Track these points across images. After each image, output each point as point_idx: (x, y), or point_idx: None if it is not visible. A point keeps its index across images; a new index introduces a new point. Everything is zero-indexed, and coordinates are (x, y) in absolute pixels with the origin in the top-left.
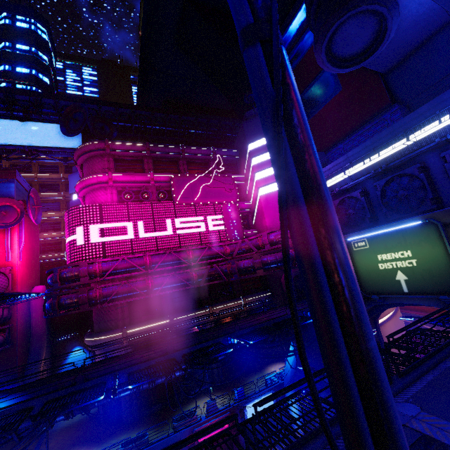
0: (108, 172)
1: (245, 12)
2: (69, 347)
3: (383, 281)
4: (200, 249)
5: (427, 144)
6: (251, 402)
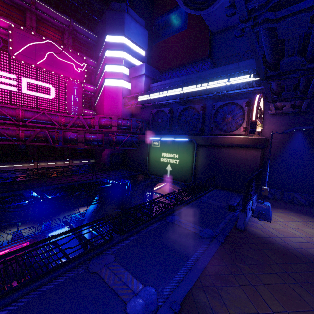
0: None
1: None
2: None
3: (160, 168)
4: (32, 112)
5: (209, 93)
6: (53, 231)
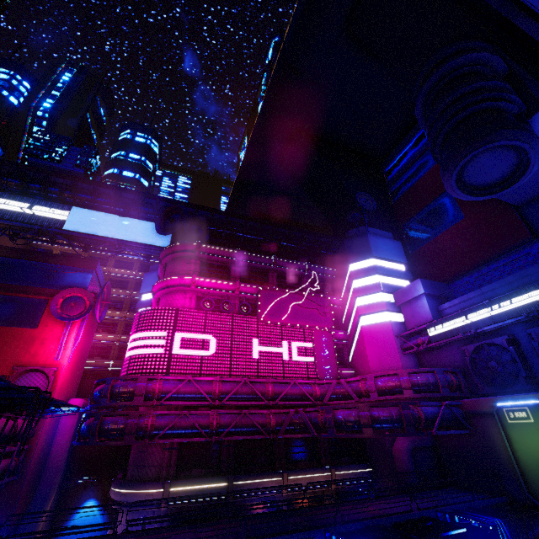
0: (193, 275)
1: None
2: (82, 498)
3: None
4: (282, 384)
5: None
6: None
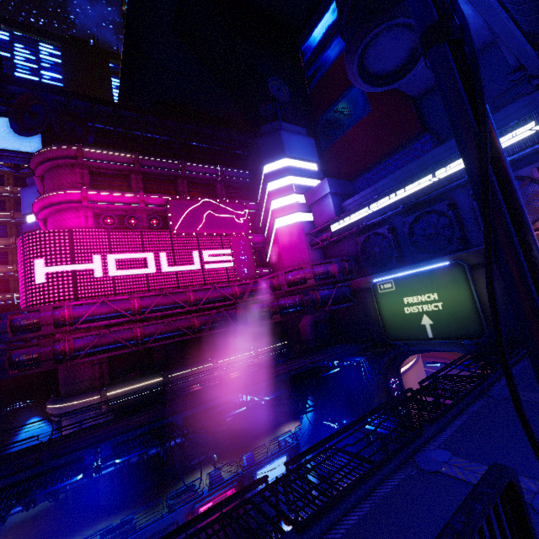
0: (81, 188)
1: (431, 6)
2: (23, 419)
3: (408, 326)
4: (203, 291)
5: (457, 180)
6: (262, 468)
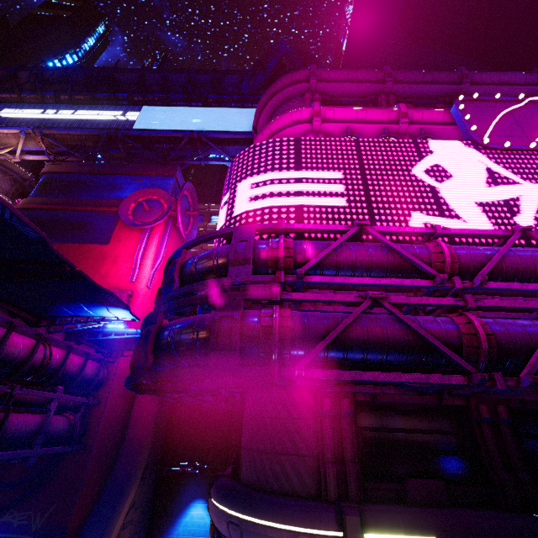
0: (313, 102)
1: None
2: (186, 495)
3: None
4: None
5: None
6: None
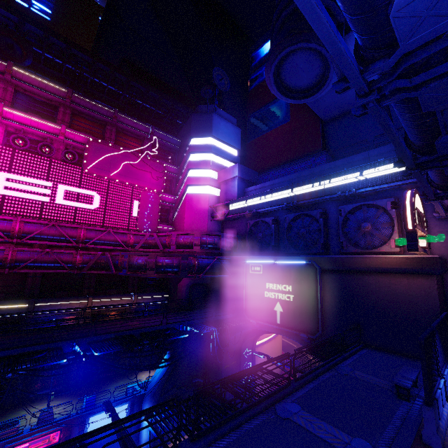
0: None
1: None
2: None
3: (264, 308)
4: (97, 231)
5: (330, 194)
6: (98, 414)
